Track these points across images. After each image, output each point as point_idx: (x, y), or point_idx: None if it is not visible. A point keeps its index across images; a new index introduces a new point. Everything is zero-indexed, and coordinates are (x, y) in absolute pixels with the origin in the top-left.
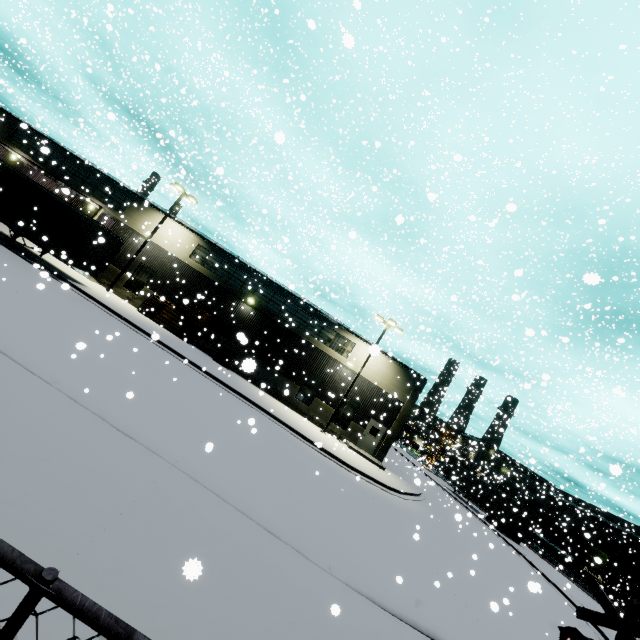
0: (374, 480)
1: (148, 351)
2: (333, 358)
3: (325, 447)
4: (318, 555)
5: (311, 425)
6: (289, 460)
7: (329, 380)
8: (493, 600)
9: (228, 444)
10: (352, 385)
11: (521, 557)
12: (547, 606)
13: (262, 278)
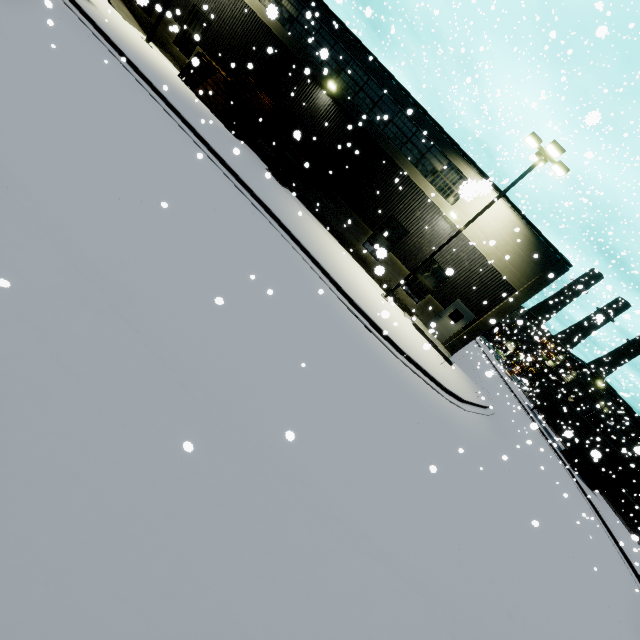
0: (427, 375)
1: (113, 87)
2: (430, 201)
3: (369, 312)
4: (12, 603)
5: (372, 284)
6: (268, 306)
7: (415, 232)
8: (556, 632)
9: (92, 227)
10: (445, 244)
11: (593, 512)
12: (625, 615)
13: (356, 46)
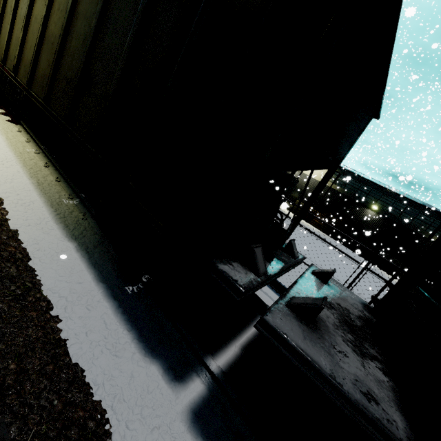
0: None
1: (337, 256)
2: None
3: None
4: None
5: None
6: None
7: None
8: None
9: None
10: None
11: None
12: None
13: (384, 190)
